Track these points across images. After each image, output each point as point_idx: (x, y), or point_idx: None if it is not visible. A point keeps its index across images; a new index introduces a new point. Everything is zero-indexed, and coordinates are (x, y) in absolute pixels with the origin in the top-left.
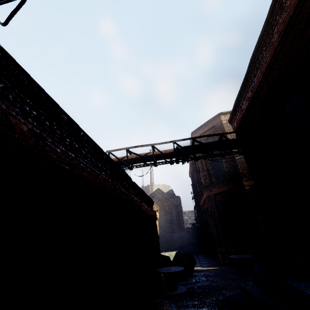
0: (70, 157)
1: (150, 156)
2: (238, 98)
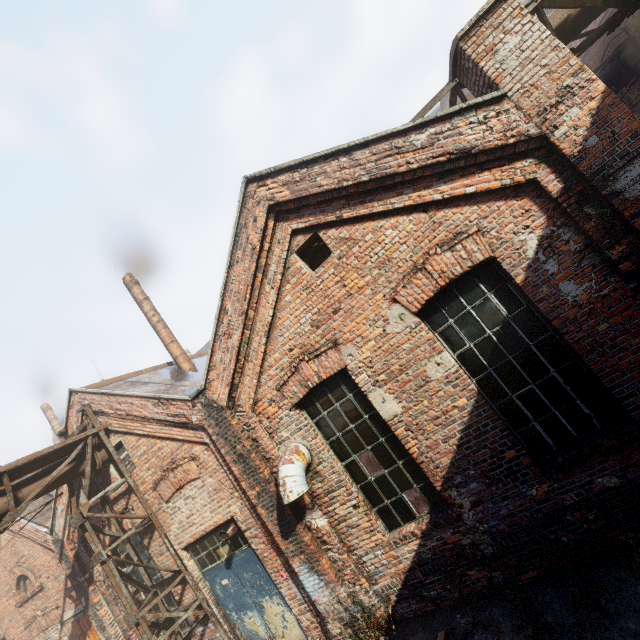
0: None
1: None
2: None
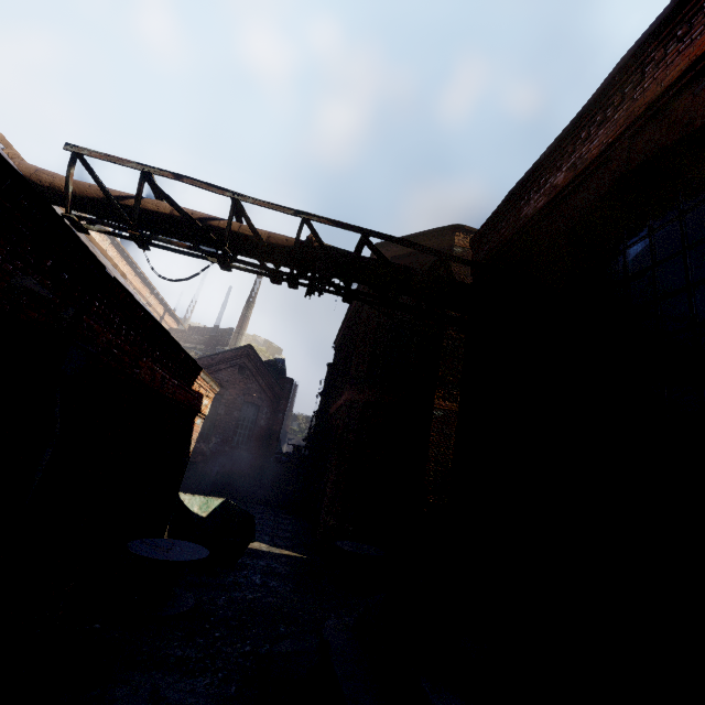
0: None
1: (219, 230)
2: (526, 180)
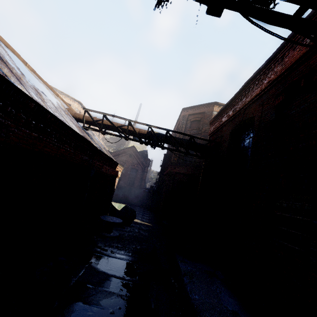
0: (33, 137)
1: (125, 129)
2: (224, 108)
